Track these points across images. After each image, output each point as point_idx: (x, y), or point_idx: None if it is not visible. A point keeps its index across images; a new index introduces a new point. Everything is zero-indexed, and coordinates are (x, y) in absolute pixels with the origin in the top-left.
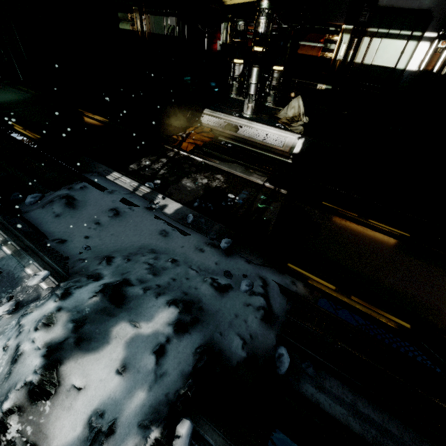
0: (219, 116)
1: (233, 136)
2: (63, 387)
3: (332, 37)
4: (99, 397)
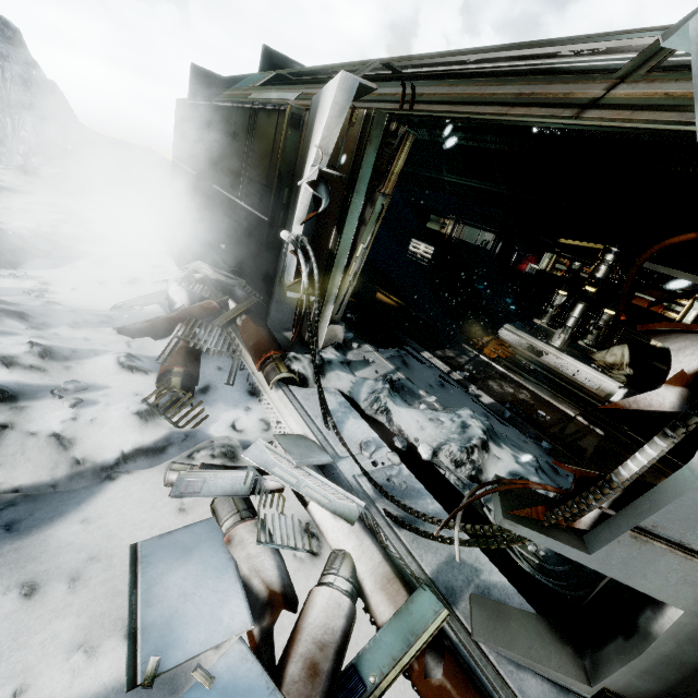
0: (521, 335)
1: (535, 360)
2: (491, 452)
3: (679, 299)
4: (511, 467)
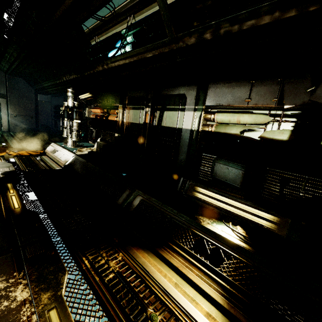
0: (54, 146)
1: (51, 155)
2: None
3: (118, 111)
4: None
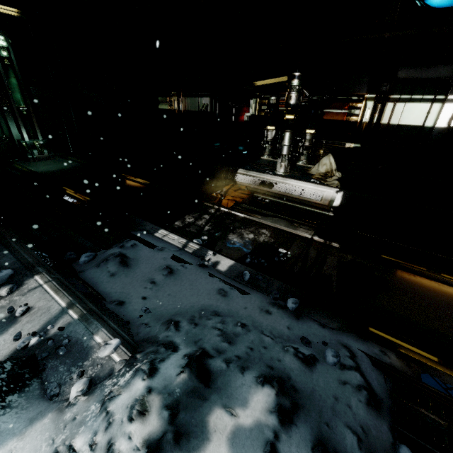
0: (253, 175)
1: (269, 192)
2: None
3: (355, 104)
4: None
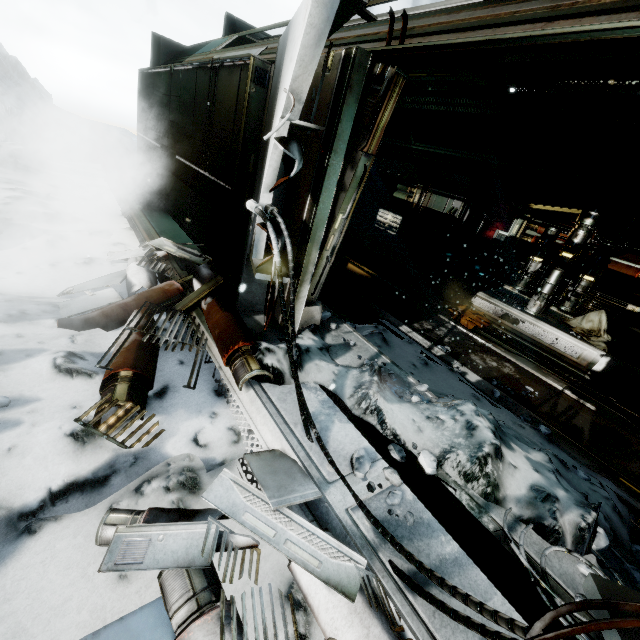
0: (495, 303)
1: (511, 328)
2: (505, 459)
3: None
4: (530, 478)
